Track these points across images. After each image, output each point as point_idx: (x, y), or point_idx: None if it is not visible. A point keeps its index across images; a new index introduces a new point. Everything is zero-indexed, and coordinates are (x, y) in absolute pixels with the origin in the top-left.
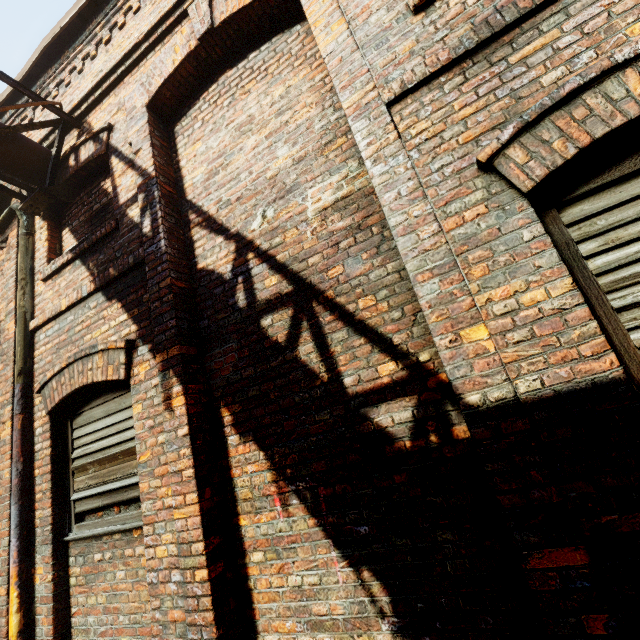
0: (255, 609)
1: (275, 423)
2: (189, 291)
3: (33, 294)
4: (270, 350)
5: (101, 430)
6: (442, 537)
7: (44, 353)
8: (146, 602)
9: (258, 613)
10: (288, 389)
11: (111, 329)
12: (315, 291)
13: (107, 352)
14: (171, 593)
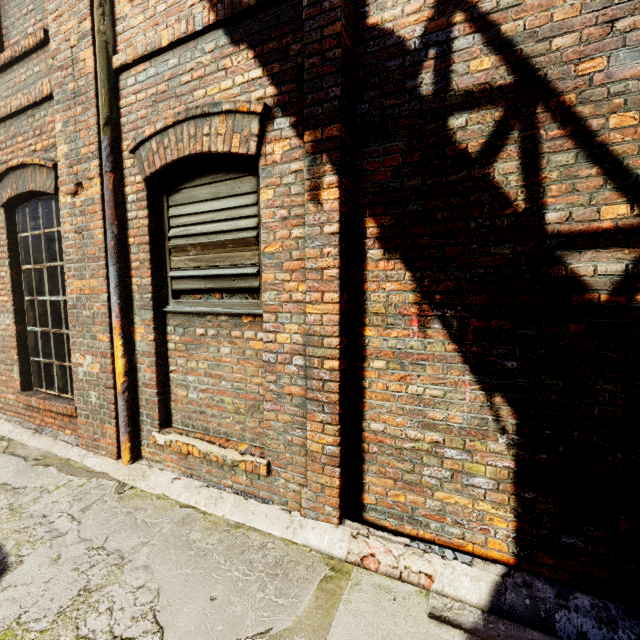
0: (365, 403)
1: (434, 246)
2: (351, 55)
3: (113, 16)
4: (452, 160)
5: (205, 213)
6: (602, 387)
7: (134, 104)
8: (252, 376)
9: (368, 406)
10: (464, 212)
11: (236, 87)
12: (547, 90)
13: (233, 116)
14: (290, 373)
